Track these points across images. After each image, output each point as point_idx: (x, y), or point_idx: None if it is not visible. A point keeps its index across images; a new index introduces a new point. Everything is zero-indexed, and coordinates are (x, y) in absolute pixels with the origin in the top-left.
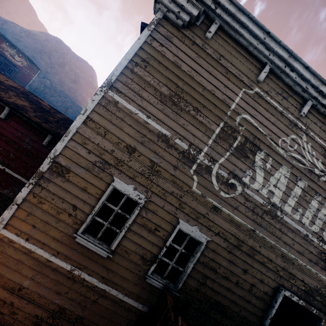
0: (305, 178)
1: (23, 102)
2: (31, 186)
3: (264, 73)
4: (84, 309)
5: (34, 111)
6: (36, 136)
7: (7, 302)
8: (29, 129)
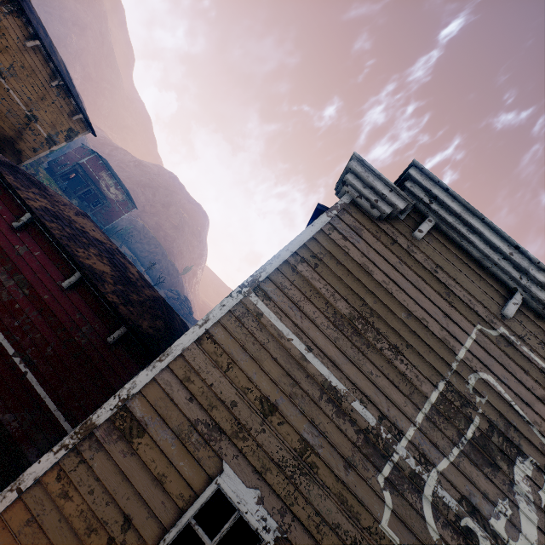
0: None
1: (103, 266)
2: (64, 451)
3: (513, 305)
4: None
5: (114, 282)
6: (102, 324)
7: None
8: (97, 310)
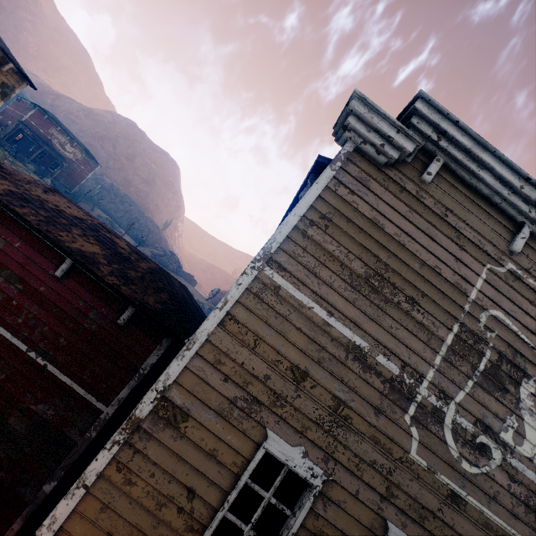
0: None
1: (92, 247)
2: (117, 447)
3: (521, 239)
4: None
5: (108, 262)
6: (108, 307)
7: None
8: (99, 295)
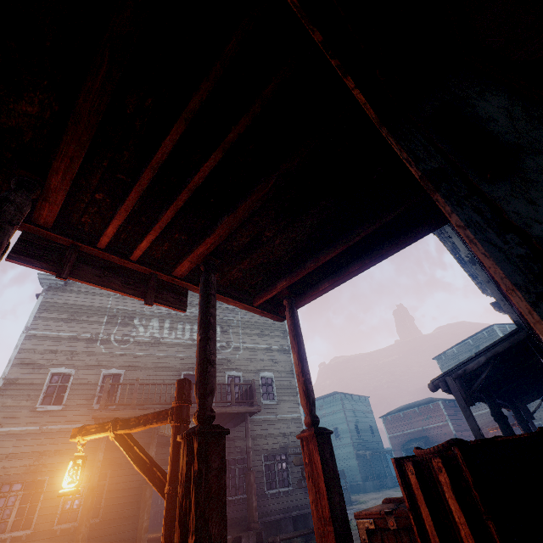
0: (168, 318)
1: None
2: None
3: None
4: (58, 445)
5: None
6: None
7: (0, 467)
8: None
